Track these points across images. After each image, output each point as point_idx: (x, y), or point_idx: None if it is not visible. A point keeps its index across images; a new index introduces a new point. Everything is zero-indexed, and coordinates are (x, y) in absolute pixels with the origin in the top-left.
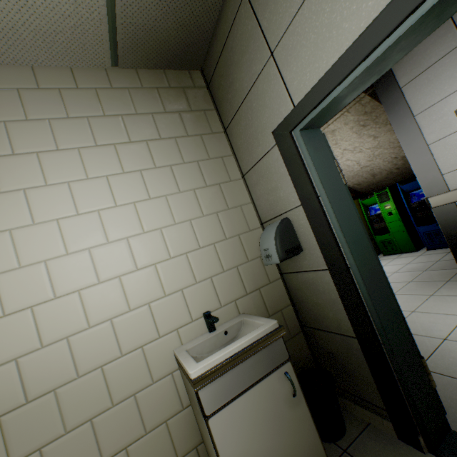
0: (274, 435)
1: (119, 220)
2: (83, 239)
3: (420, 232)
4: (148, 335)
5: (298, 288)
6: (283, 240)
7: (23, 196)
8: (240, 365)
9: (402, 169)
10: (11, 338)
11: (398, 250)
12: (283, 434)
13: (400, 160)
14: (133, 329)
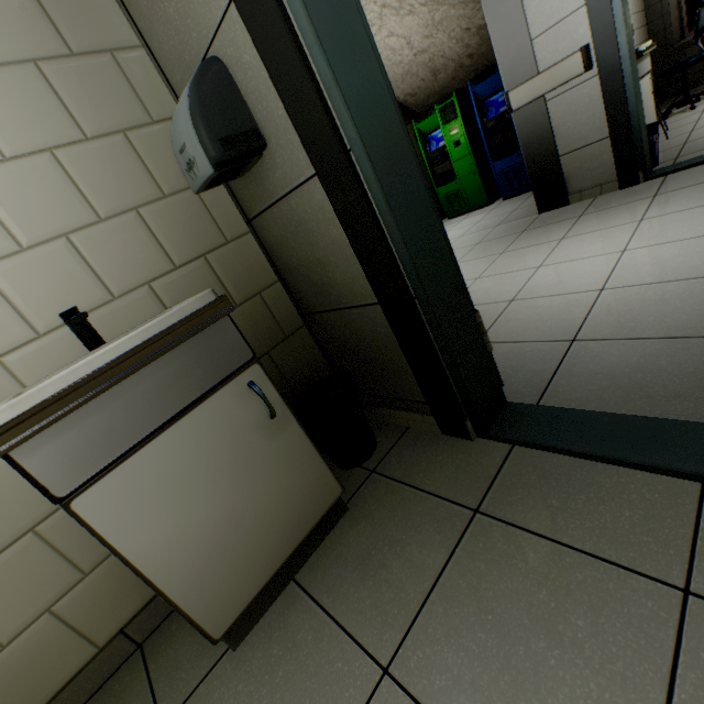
0: (241, 487)
1: None
2: None
3: (496, 172)
4: None
5: (281, 243)
6: (212, 113)
7: None
8: (134, 387)
9: (477, 58)
10: None
11: (467, 208)
12: (260, 479)
13: (475, 36)
14: None
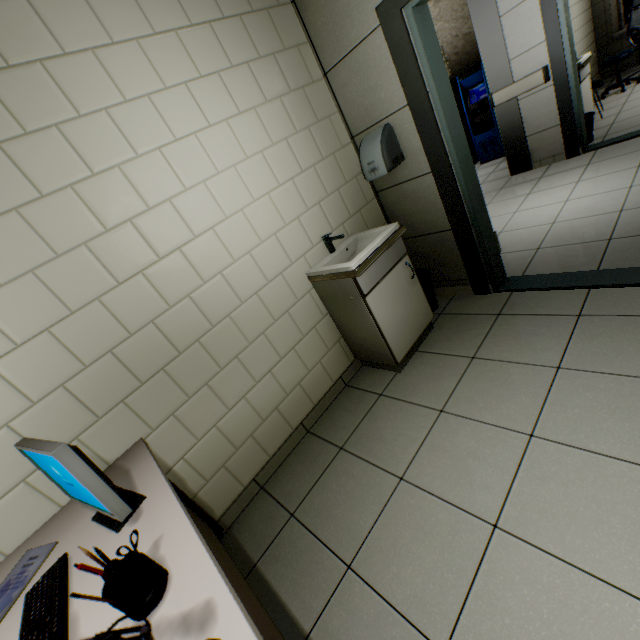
0: (404, 305)
1: (219, 144)
2: (194, 171)
3: (476, 143)
4: (283, 263)
5: (395, 203)
6: (389, 149)
7: (109, 120)
8: (379, 259)
9: (461, 55)
10: (176, 279)
11: None
12: (409, 304)
13: (462, 40)
14: (270, 259)
